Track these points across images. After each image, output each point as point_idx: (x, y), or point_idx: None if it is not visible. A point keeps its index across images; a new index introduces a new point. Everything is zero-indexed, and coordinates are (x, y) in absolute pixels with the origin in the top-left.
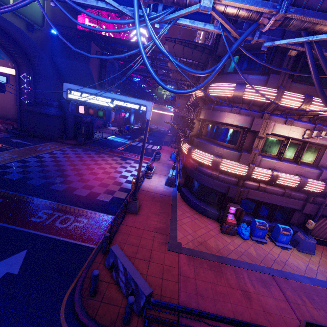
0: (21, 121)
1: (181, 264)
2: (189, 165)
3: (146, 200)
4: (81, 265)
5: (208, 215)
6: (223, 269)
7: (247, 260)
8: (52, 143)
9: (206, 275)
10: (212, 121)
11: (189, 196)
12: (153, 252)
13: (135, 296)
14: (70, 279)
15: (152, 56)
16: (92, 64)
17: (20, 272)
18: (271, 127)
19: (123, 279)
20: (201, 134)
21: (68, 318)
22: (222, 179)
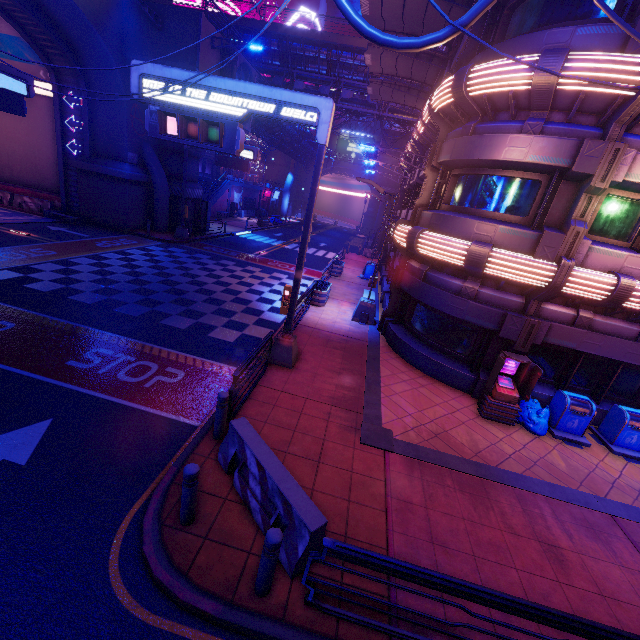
0: (68, 193)
1: (391, 473)
2: (408, 273)
3: (312, 343)
4: (166, 458)
5: (450, 380)
6: (491, 491)
7: (547, 477)
8: (127, 236)
9: (452, 501)
10: (471, 162)
11: (406, 341)
12: (326, 444)
13: (285, 531)
14: (138, 484)
15: (330, 58)
16: (204, 65)
17: (32, 461)
18: (625, 164)
19: (257, 492)
20: (438, 200)
21: (126, 568)
22: (487, 298)
